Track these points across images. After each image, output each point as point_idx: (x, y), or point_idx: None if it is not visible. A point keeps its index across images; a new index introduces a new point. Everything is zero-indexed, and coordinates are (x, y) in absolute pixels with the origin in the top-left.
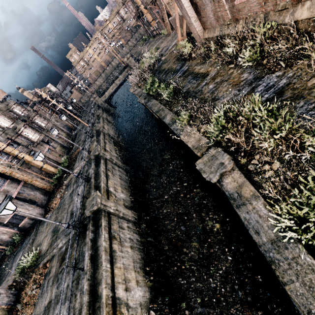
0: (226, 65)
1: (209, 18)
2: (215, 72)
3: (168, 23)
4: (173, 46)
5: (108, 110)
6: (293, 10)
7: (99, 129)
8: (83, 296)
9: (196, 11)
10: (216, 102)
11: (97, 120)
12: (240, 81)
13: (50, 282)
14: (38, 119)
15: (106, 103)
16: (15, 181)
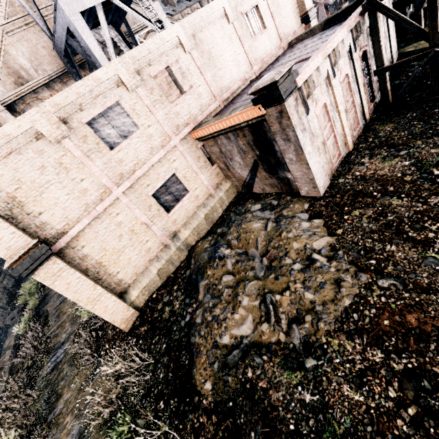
0: None
1: None
2: None
3: None
4: None
5: None
6: None
7: None
8: None
9: None
10: None
11: None
12: None
13: None
14: None
15: None
16: None
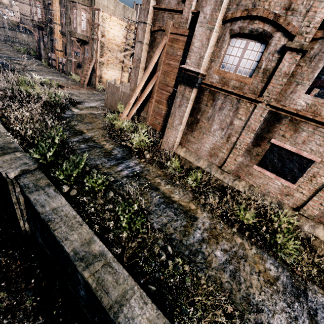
0: (221, 219)
1: (201, 144)
2: (208, 220)
3: (88, 75)
4: (93, 106)
5: None
6: (313, 224)
7: None
8: None
9: (189, 124)
10: (264, 320)
11: None
12: (273, 278)
13: None
14: None
15: None
16: None
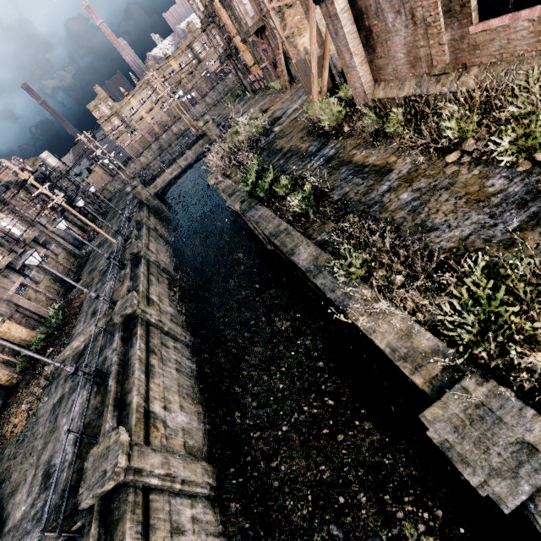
0: (435, 154)
1: (394, 60)
2: (408, 166)
3: (284, 71)
4: (295, 109)
5: (160, 211)
6: None
7: (138, 251)
8: None
9: (365, 44)
10: (432, 236)
11: (136, 231)
12: (487, 194)
13: None
14: (8, 220)
15: (156, 198)
16: None
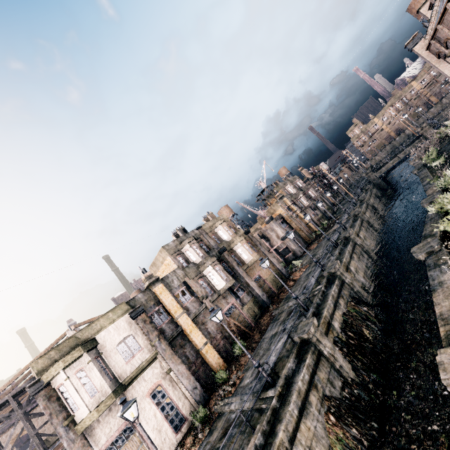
0: None
1: None
2: None
3: None
4: None
5: (381, 186)
6: None
7: (363, 199)
8: (333, 260)
9: None
10: None
11: (364, 194)
12: None
13: (310, 268)
14: (310, 190)
15: (379, 178)
16: (290, 227)
